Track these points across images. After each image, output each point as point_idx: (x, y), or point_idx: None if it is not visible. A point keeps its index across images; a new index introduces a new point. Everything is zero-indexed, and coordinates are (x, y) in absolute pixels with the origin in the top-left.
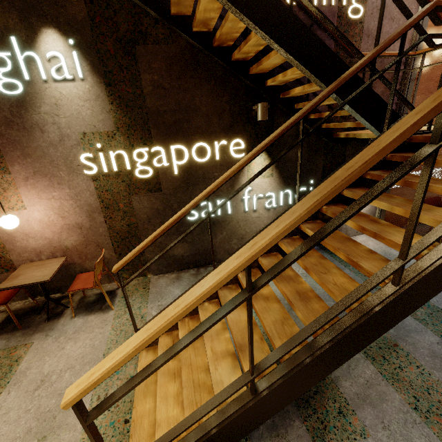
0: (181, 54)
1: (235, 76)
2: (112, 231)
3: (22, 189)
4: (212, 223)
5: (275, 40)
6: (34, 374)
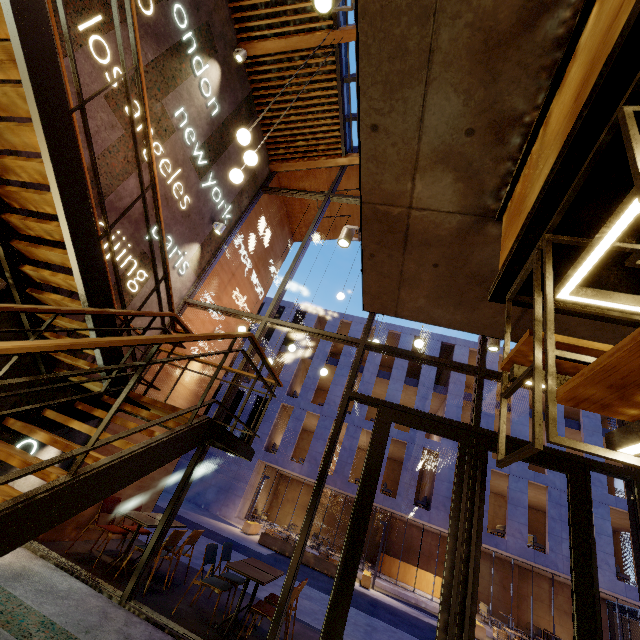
0: None
1: None
2: None
3: None
4: None
5: (74, 245)
6: None
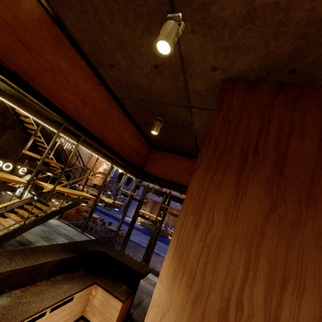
0: (22, 138)
1: (35, 150)
2: None
3: None
4: None
5: (54, 157)
6: None
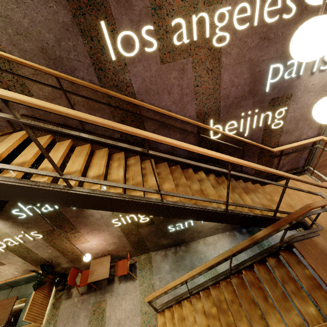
0: None
1: None
2: (130, 241)
3: (86, 236)
4: (182, 230)
5: (218, 222)
6: (114, 319)
